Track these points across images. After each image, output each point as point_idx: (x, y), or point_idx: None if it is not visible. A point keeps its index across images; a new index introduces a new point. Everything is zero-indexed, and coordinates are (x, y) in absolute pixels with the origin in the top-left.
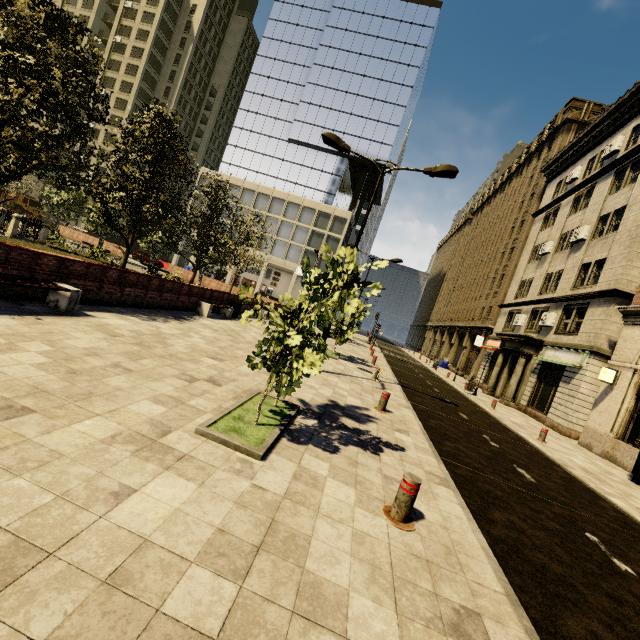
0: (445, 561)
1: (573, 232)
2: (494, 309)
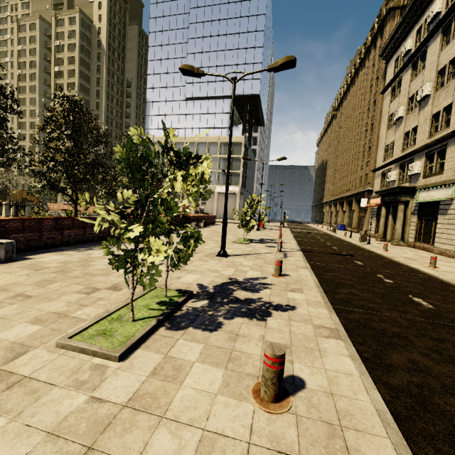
0: (326, 451)
1: (418, 92)
2: (369, 175)
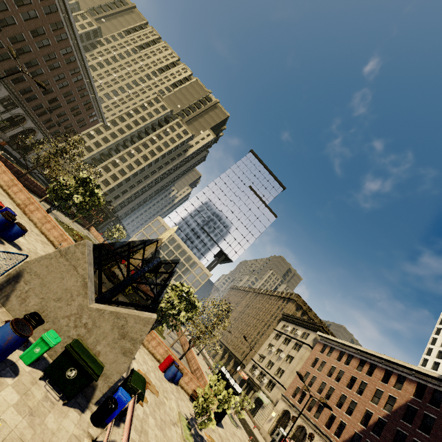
0: None
1: (281, 352)
2: (248, 356)
